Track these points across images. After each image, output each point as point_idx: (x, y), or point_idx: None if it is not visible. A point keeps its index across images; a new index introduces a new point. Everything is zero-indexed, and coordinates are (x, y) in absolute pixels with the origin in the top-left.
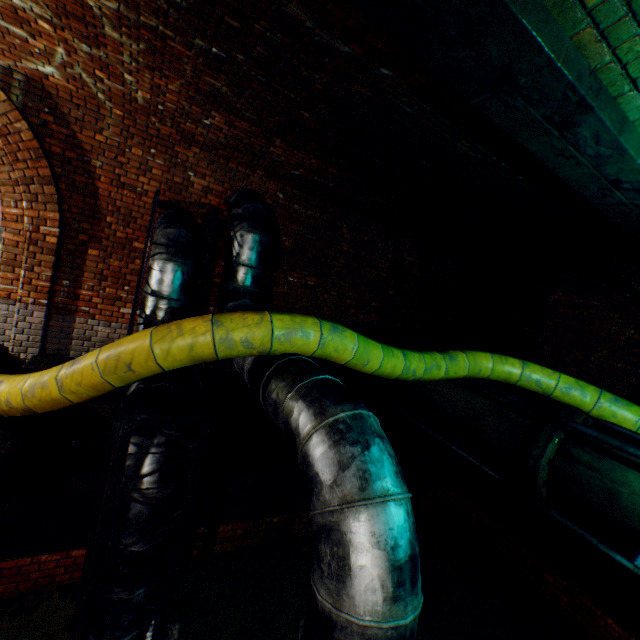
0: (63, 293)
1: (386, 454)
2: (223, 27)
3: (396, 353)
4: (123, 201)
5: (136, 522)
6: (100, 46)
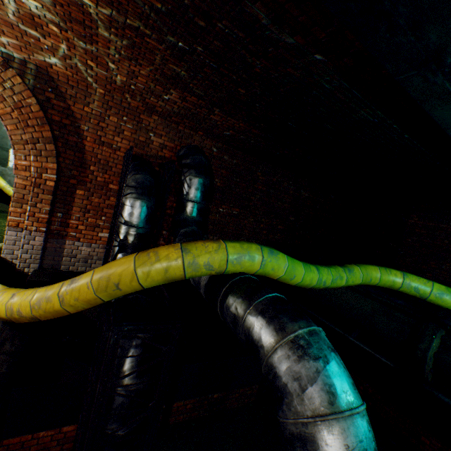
0: (57, 222)
1: (342, 367)
2: (191, 26)
3: (312, 268)
4: (102, 155)
5: (119, 411)
6: (93, 43)
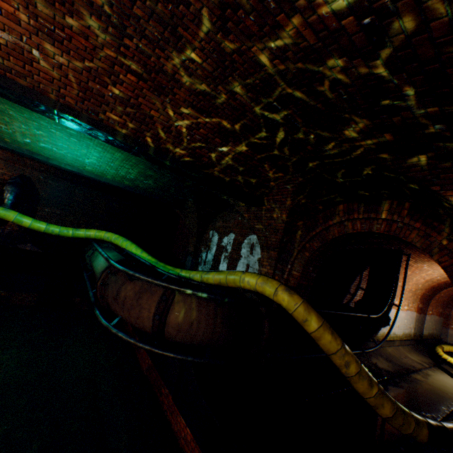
0: None
1: None
2: None
3: (43, 223)
4: None
5: None
6: None
